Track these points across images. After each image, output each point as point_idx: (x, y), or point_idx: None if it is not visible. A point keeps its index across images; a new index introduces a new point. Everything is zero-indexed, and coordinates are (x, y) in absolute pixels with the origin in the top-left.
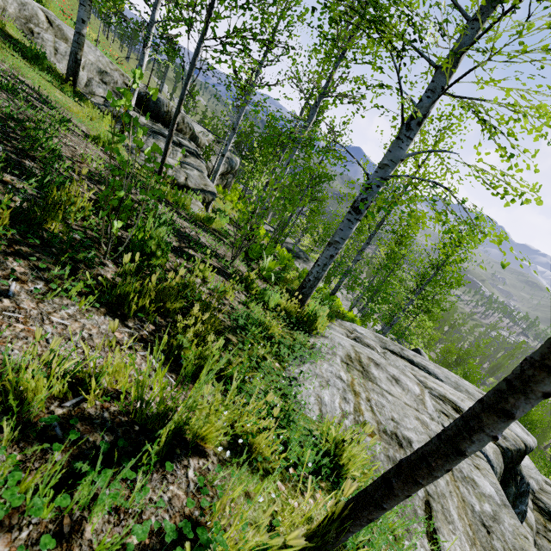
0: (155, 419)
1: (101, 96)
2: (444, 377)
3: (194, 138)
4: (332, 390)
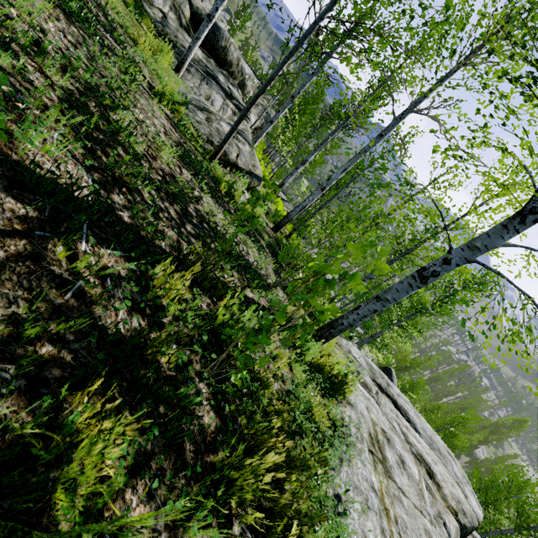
0: None
1: (159, 10)
2: (421, 429)
3: (242, 84)
4: (373, 519)
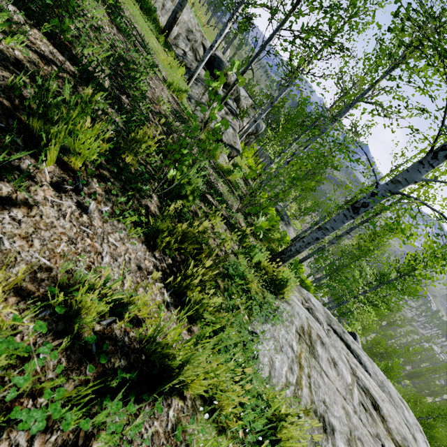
0: (156, 352)
1: (182, 49)
2: (373, 372)
3: (237, 99)
4: (283, 357)
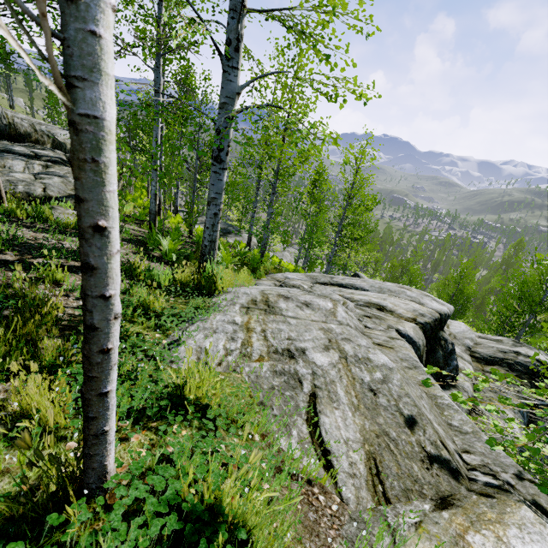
0: None
1: None
2: (370, 287)
3: (58, 145)
4: (218, 336)
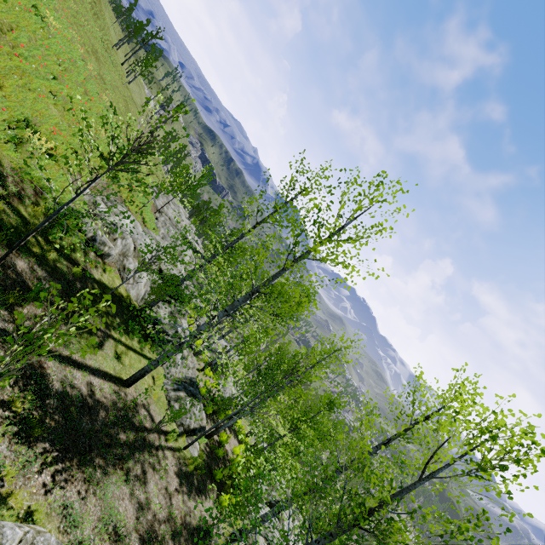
0: None
1: None
2: None
3: None
4: None
